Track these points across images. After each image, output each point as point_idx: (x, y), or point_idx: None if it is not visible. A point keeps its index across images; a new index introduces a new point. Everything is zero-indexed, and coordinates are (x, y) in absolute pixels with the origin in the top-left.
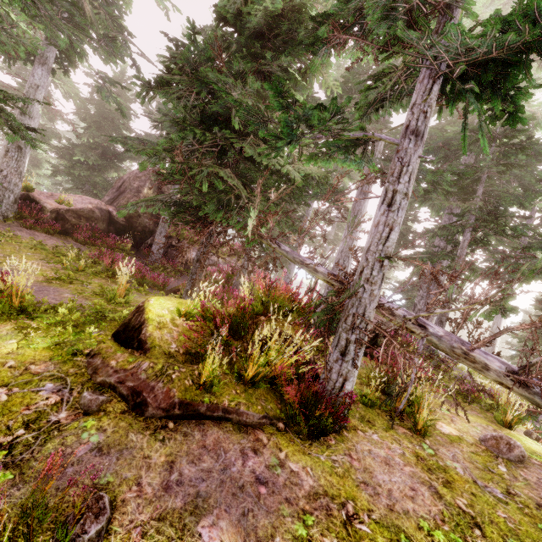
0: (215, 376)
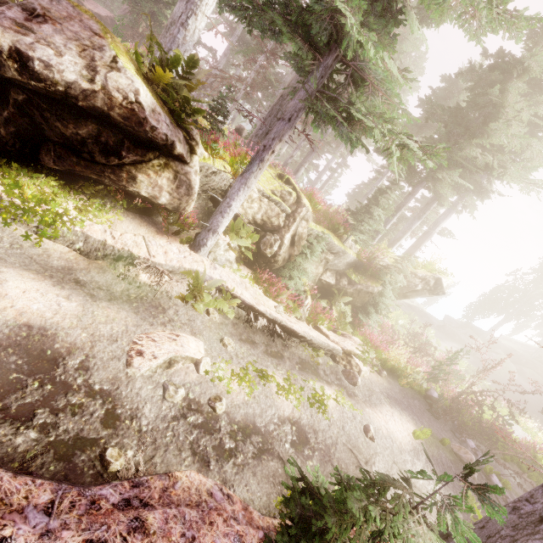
0: None
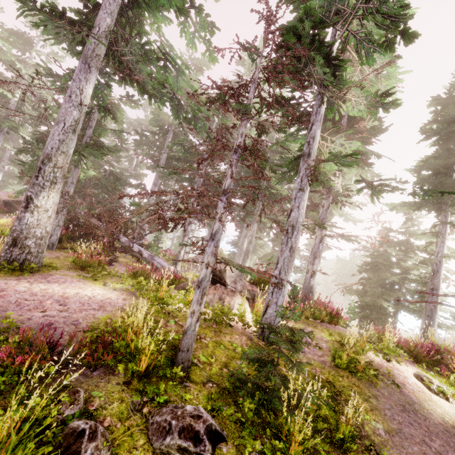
0: (6, 231)
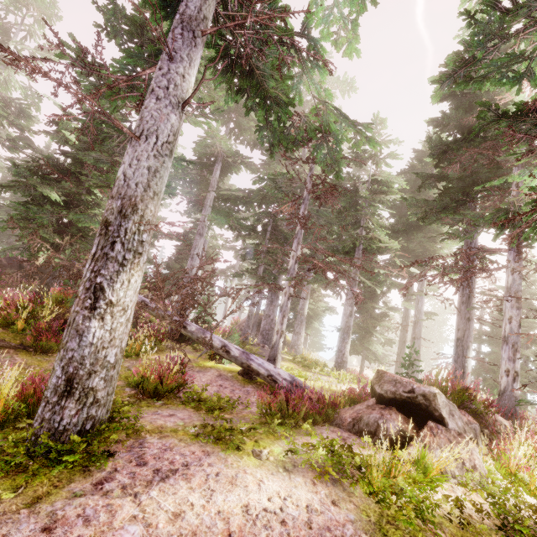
0: None
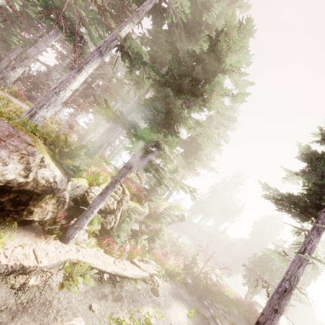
0: None
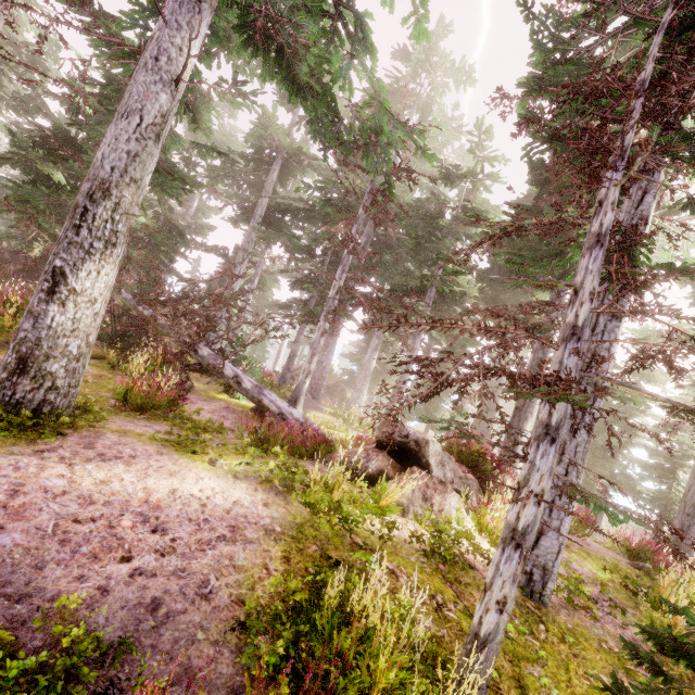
0: None
